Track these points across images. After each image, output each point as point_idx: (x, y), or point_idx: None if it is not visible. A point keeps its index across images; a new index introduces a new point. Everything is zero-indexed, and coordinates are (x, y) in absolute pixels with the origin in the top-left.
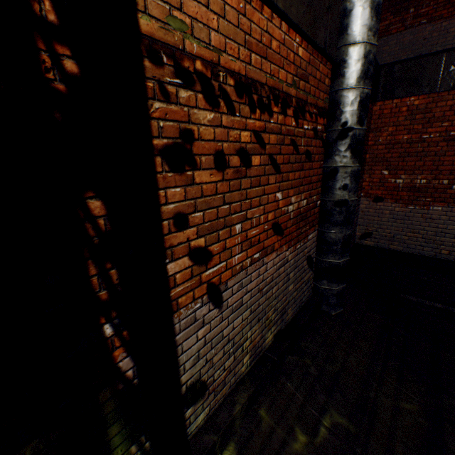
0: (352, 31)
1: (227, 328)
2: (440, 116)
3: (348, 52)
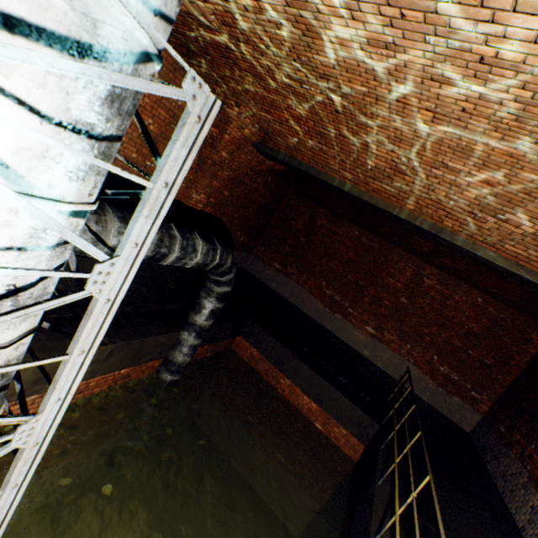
0: (178, 351)
1: None
2: (260, 370)
3: (172, 358)
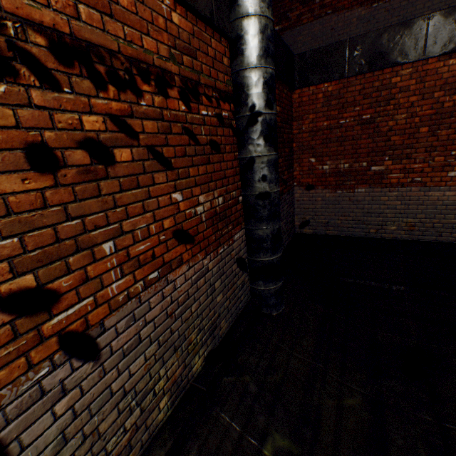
0: (243, 2)
1: (118, 379)
2: (352, 101)
3: (243, 27)
